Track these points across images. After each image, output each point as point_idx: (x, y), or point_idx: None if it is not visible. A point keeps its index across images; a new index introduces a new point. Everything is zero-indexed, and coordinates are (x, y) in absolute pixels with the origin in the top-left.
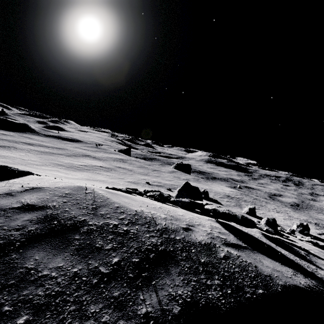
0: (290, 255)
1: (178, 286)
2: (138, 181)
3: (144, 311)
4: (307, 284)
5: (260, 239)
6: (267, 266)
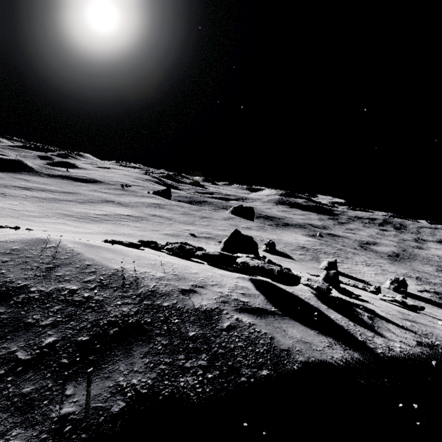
0: (343, 320)
1: (136, 373)
2: (180, 233)
3: (63, 412)
4: (344, 358)
5: (308, 301)
6: (291, 337)
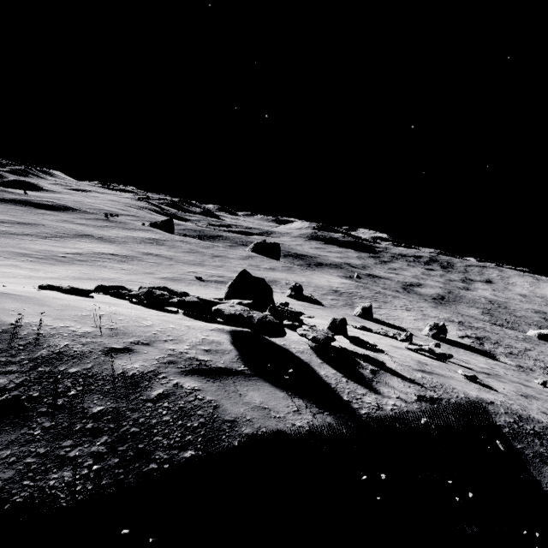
0: (335, 376)
1: None
2: (182, 277)
3: None
4: (310, 424)
5: (299, 355)
6: (247, 403)
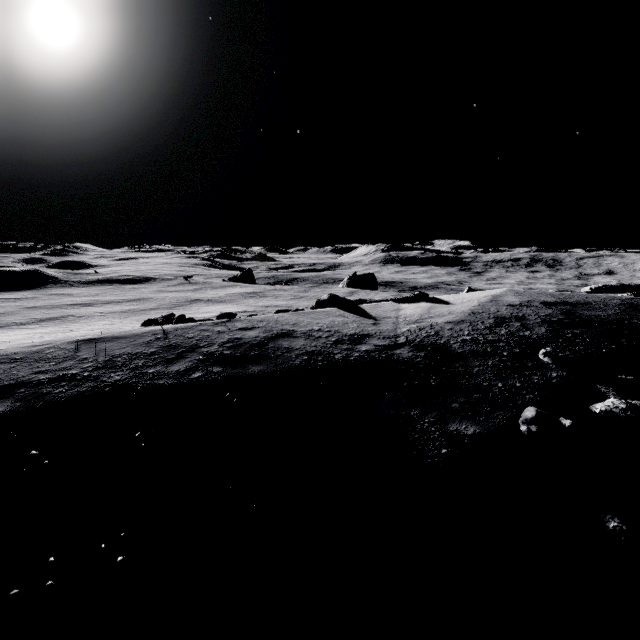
0: None
1: None
2: None
3: None
4: None
5: None
6: None
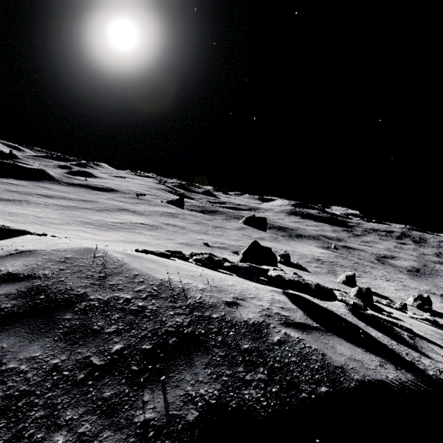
0: (385, 338)
1: (202, 383)
2: (194, 243)
3: (144, 418)
4: (398, 378)
5: (344, 317)
6: (341, 354)
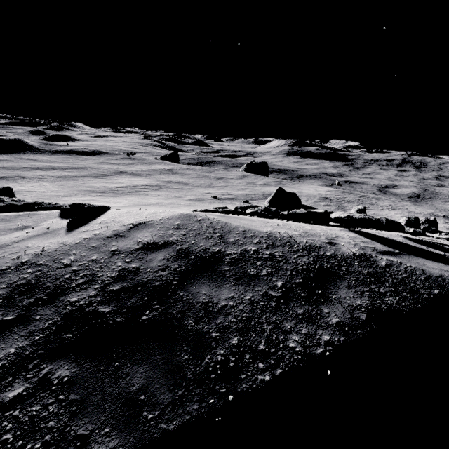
0: (447, 254)
1: (354, 298)
2: (203, 198)
3: (334, 321)
4: None
5: (407, 243)
6: (433, 268)
